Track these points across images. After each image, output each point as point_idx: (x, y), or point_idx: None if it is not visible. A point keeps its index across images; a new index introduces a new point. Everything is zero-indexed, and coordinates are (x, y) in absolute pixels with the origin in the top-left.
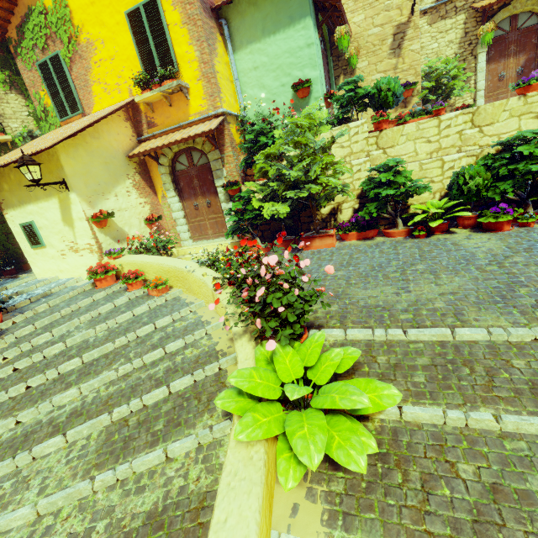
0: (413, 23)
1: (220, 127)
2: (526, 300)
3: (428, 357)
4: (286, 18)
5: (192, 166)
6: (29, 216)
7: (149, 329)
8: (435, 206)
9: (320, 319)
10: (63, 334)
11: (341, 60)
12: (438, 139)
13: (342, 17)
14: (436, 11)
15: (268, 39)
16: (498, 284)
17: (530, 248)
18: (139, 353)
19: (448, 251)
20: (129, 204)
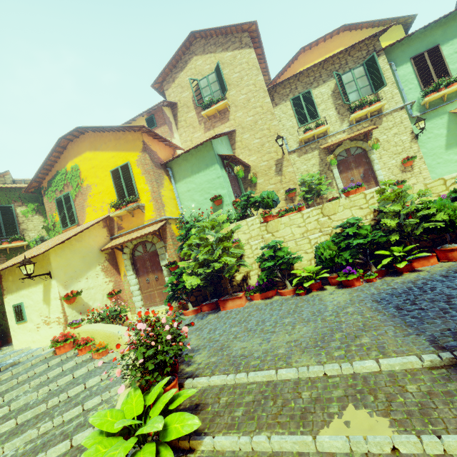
0: (285, 158)
1: (164, 227)
2: (335, 343)
3: (253, 395)
4: (204, 165)
5: (145, 252)
6: (21, 298)
7: (79, 388)
8: (308, 270)
9: (199, 370)
10: (12, 399)
11: (247, 180)
12: (304, 224)
13: (239, 161)
14: (300, 150)
15: (195, 176)
16: (326, 331)
17: (362, 300)
18: (63, 411)
19: (312, 306)
20: (96, 283)
